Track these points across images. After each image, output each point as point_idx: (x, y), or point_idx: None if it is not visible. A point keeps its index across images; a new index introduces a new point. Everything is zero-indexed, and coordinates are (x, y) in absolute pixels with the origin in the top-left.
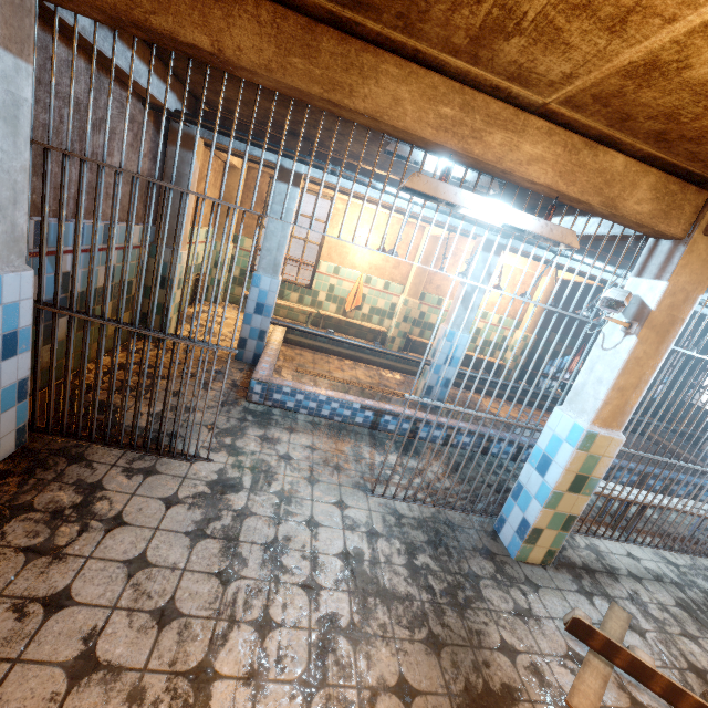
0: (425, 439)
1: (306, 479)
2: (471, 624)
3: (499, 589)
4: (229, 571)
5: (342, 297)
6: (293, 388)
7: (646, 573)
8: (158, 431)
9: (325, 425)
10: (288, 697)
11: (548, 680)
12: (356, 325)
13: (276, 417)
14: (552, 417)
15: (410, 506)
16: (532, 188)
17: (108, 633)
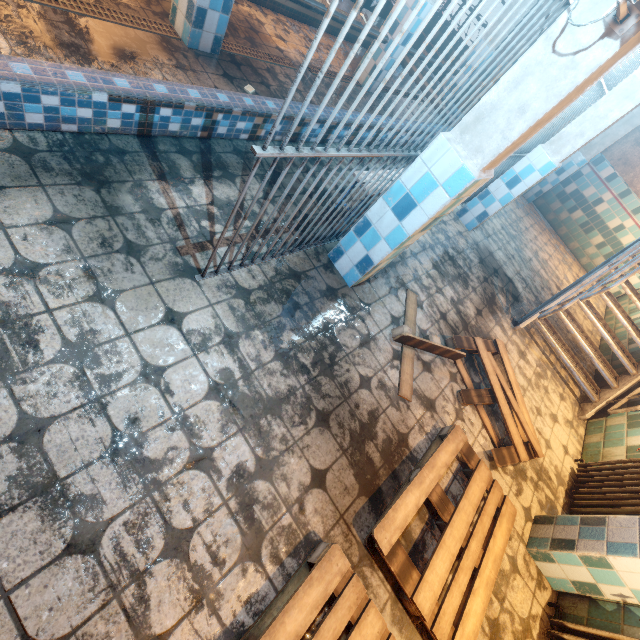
0: (225, 137)
1: (95, 299)
2: (340, 379)
3: (348, 328)
4: (83, 531)
5: None
6: None
7: (418, 247)
8: None
9: (52, 150)
10: (241, 576)
11: (388, 387)
12: None
13: None
14: (432, 148)
15: (251, 270)
16: None
17: None
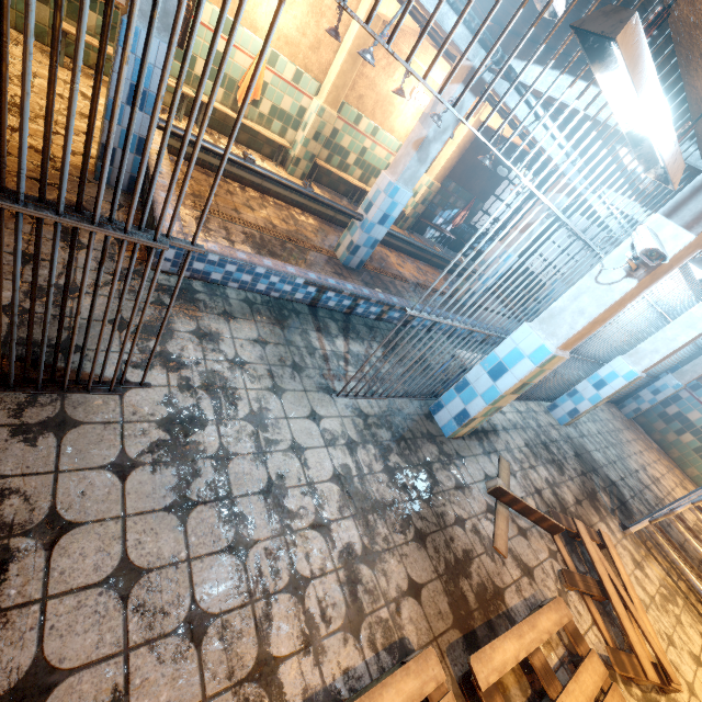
0: (360, 315)
1: (271, 390)
2: (437, 509)
3: (444, 469)
4: (240, 540)
5: (232, 77)
6: (223, 257)
7: (510, 424)
8: (53, 360)
9: (263, 304)
10: (342, 644)
11: (482, 535)
12: (250, 129)
13: (201, 296)
14: (519, 332)
15: (370, 402)
16: (693, 88)
17: (138, 685)
